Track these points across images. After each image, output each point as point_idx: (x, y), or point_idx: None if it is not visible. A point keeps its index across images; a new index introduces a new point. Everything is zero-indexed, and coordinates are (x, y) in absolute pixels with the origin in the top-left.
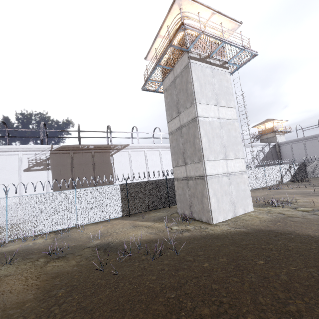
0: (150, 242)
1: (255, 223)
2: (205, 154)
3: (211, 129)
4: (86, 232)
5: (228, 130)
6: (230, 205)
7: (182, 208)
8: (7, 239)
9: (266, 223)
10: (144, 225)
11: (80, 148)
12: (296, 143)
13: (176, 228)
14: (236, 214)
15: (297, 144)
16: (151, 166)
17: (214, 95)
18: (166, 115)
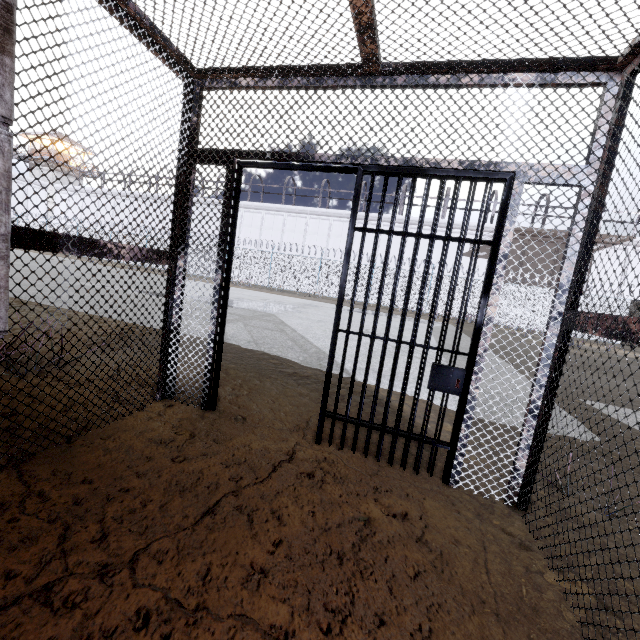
0: None
1: None
2: None
3: None
4: (574, 342)
5: None
6: None
7: None
8: None
9: None
10: None
11: (542, 234)
12: None
13: None
14: None
15: None
16: None
17: None
18: None
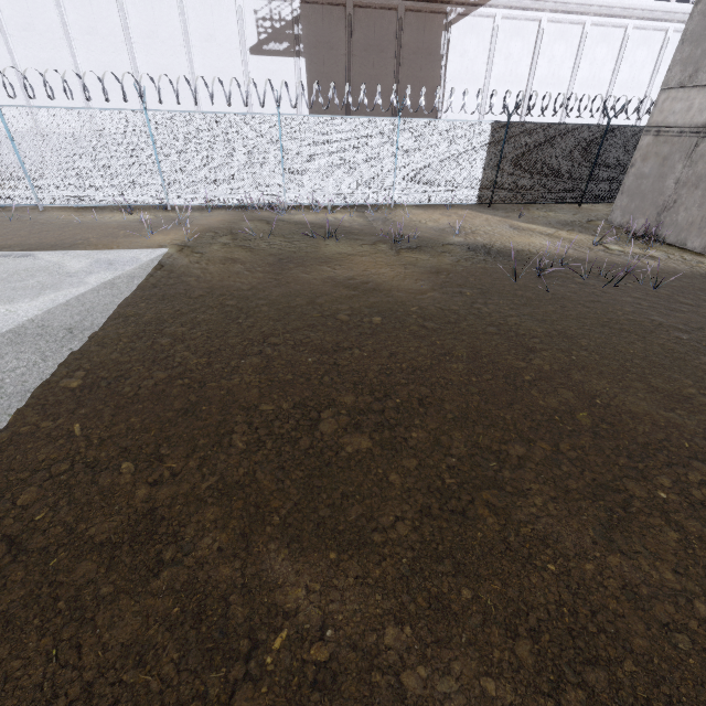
0: (574, 262)
1: None
2: None
3: None
4: (416, 219)
5: None
6: None
7: (629, 211)
8: (286, 203)
9: None
10: (534, 229)
11: None
12: None
13: (618, 248)
14: None
15: None
16: (541, 81)
17: None
18: None
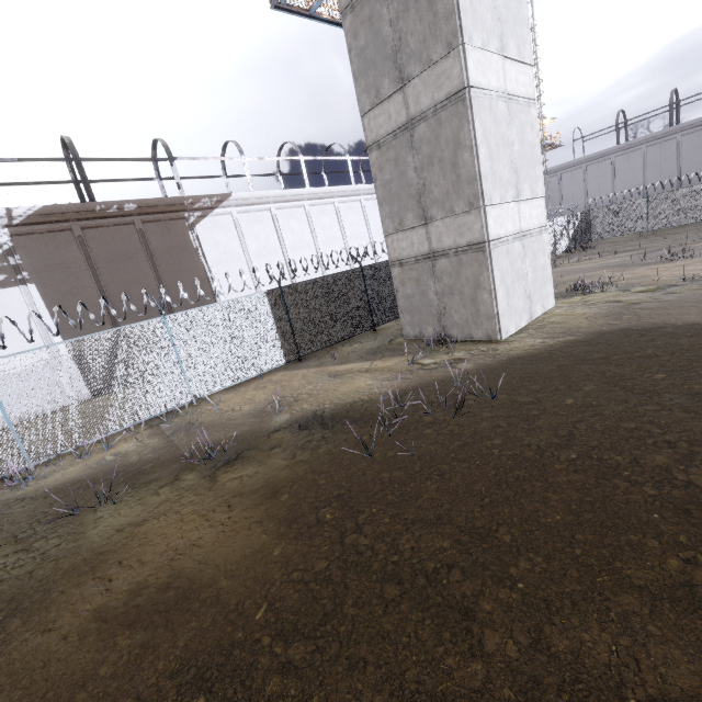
0: (408, 394)
1: (582, 324)
2: (486, 190)
3: (493, 124)
4: (228, 407)
5: (520, 128)
6: (525, 299)
7: (416, 324)
8: (32, 464)
9: (601, 320)
10: (352, 369)
11: (98, 212)
12: (571, 171)
13: (431, 361)
14: (533, 317)
15: (572, 173)
16: (292, 247)
17: (496, 24)
18: (357, 92)
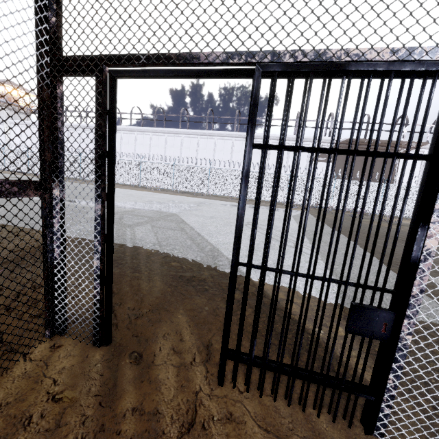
0: None
1: None
2: None
3: None
4: None
5: None
6: None
7: None
8: (330, 208)
9: None
10: None
11: (365, 143)
12: None
13: None
14: None
15: None
16: None
17: None
18: None
